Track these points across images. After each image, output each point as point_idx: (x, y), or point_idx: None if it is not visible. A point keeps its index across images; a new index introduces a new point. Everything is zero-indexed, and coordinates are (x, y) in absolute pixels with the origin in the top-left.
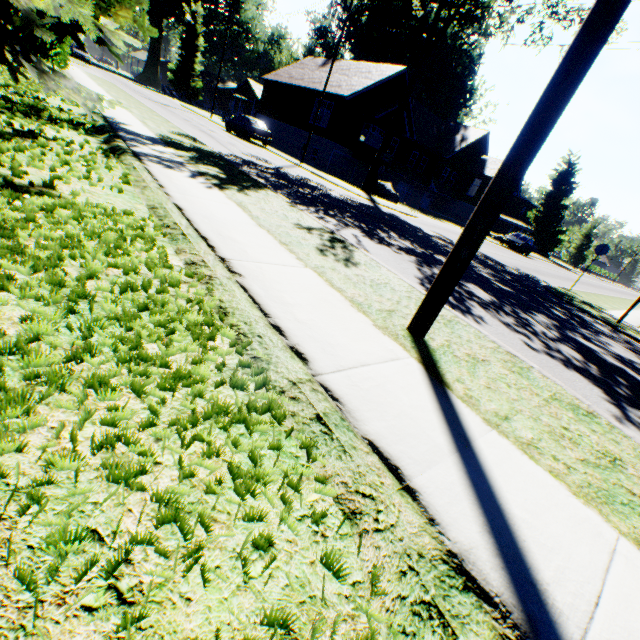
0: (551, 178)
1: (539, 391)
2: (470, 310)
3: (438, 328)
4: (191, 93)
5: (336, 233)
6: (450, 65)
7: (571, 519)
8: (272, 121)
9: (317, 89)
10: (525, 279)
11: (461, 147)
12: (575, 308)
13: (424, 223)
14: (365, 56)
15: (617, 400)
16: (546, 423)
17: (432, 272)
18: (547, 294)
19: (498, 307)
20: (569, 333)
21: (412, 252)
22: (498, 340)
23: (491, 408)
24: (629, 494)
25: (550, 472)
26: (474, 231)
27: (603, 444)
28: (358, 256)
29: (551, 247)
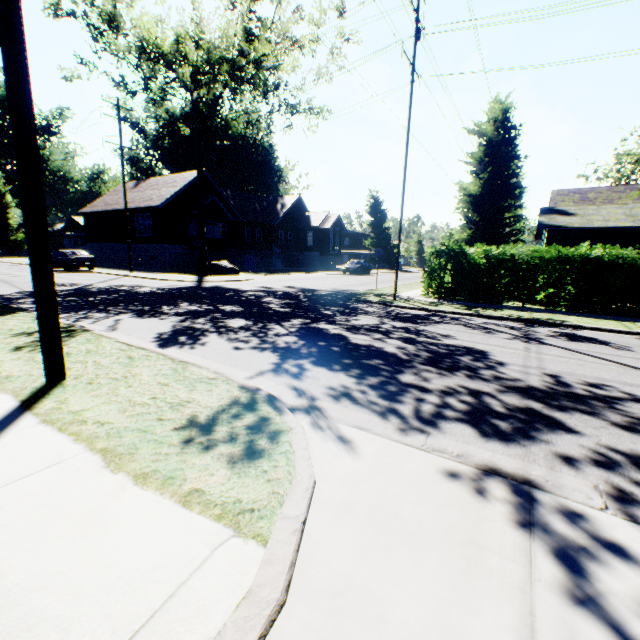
0: (367, 212)
1: (168, 380)
2: (198, 341)
3: (102, 368)
4: (14, 246)
5: (77, 325)
6: (251, 157)
7: (40, 457)
8: (103, 245)
9: (132, 207)
10: (329, 295)
11: (283, 213)
12: (360, 302)
13: (256, 282)
14: (179, 169)
15: (287, 359)
16: (132, 401)
17: (192, 323)
18: (339, 300)
19: (245, 328)
20: (315, 324)
21: (189, 313)
22: (181, 355)
23: (69, 409)
24: (156, 421)
25: (71, 433)
26: (36, 292)
27: (187, 396)
28: (78, 337)
29: (394, 260)
